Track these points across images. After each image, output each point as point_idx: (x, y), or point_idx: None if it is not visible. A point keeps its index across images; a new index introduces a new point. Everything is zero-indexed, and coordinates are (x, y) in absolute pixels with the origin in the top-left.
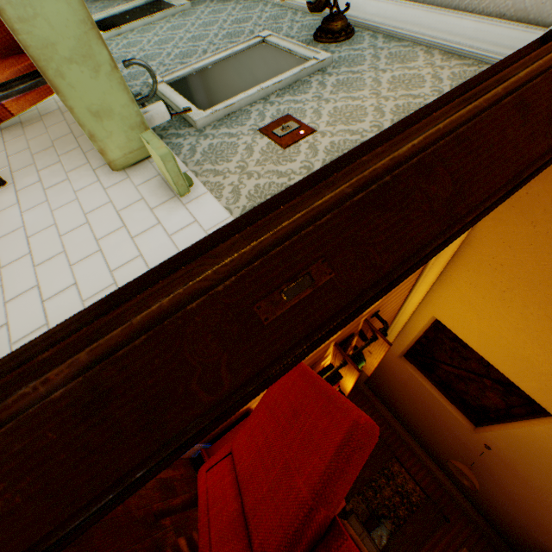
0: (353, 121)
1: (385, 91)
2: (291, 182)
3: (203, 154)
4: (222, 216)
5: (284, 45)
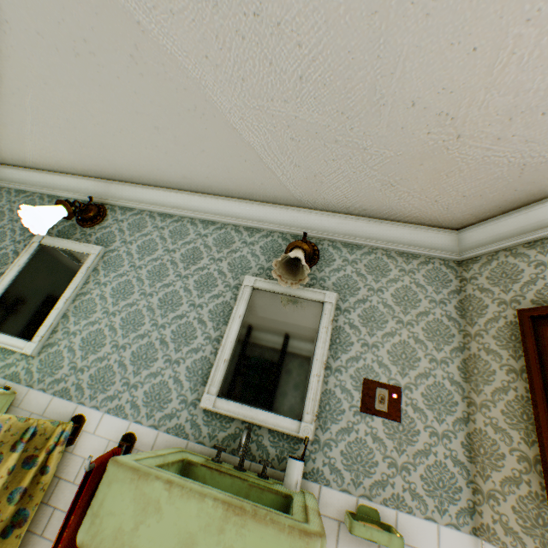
0: (412, 361)
1: (402, 315)
2: (438, 456)
3: (348, 469)
4: (432, 528)
5: (280, 289)
